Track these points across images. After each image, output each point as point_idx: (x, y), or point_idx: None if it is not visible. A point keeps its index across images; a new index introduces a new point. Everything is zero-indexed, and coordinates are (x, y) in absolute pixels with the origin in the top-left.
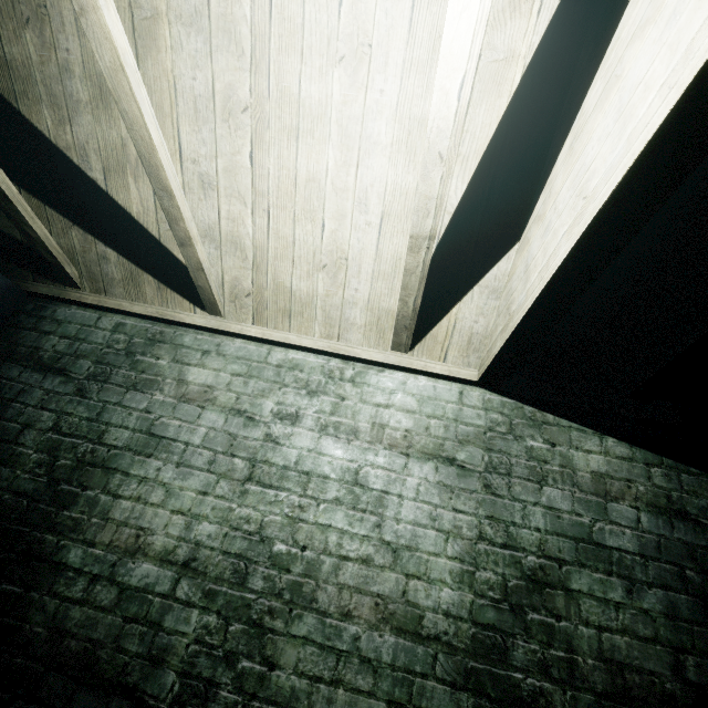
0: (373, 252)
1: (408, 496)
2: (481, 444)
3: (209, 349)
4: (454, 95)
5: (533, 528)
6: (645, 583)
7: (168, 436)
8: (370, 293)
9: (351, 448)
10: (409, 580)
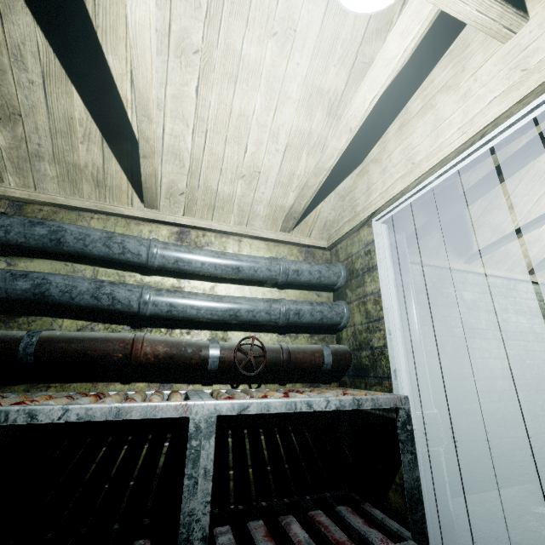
0: None
1: None
2: None
3: (463, 281)
4: None
5: None
6: None
7: (474, 327)
8: (536, 253)
9: (526, 319)
10: None
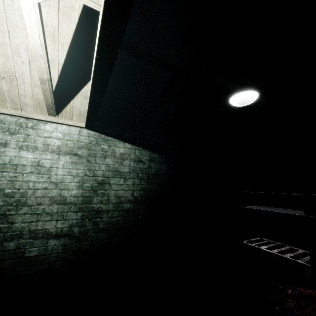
0: (29, 75)
1: (60, 167)
2: (87, 148)
3: None
4: (37, 38)
5: (101, 170)
6: (129, 178)
7: None
8: (32, 92)
9: (35, 154)
10: (62, 190)
